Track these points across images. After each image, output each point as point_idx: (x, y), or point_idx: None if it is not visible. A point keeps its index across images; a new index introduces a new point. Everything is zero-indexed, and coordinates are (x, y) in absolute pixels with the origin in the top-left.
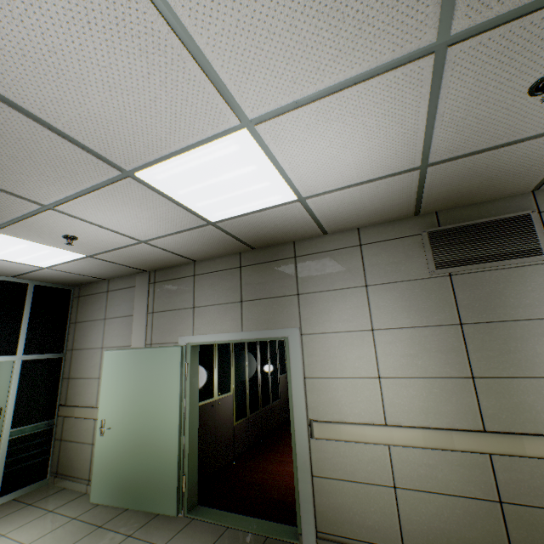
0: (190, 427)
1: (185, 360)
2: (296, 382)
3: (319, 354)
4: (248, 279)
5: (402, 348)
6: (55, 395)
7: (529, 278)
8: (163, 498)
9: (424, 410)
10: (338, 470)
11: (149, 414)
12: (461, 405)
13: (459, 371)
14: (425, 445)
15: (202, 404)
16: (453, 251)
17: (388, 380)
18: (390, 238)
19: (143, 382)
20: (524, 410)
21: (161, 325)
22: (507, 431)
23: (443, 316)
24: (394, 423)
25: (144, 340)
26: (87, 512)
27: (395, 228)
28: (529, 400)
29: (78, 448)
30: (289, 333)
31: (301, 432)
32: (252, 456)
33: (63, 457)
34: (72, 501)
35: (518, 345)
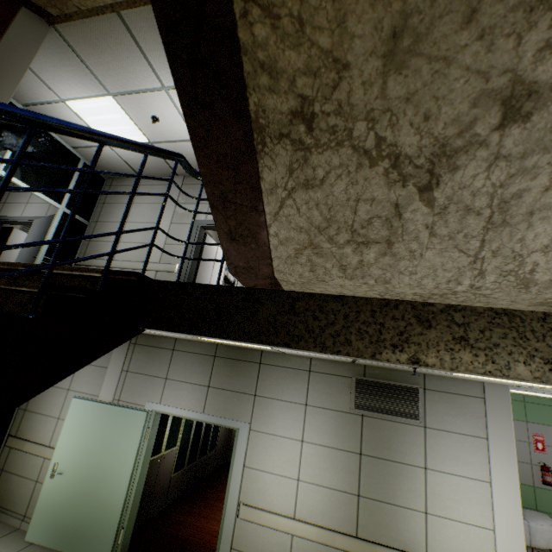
0: (138, 485)
1: (148, 424)
2: (236, 468)
3: (259, 449)
4: (219, 368)
5: (319, 461)
6: (7, 424)
7: (408, 433)
8: (99, 547)
9: (322, 512)
10: (252, 547)
11: (103, 467)
12: (347, 514)
13: (351, 488)
14: (316, 540)
15: (150, 459)
16: (368, 398)
17: (303, 483)
18: (331, 373)
19: (104, 436)
20: (383, 526)
21: (133, 385)
22: (369, 539)
23: (351, 444)
24: (300, 518)
25: (114, 395)
26: (22, 551)
27: (336, 366)
28: (387, 520)
29: (20, 482)
30: (241, 426)
31: (231, 510)
32: (180, 506)
33: (1, 488)
34: (6, 535)
35: (390, 479)
